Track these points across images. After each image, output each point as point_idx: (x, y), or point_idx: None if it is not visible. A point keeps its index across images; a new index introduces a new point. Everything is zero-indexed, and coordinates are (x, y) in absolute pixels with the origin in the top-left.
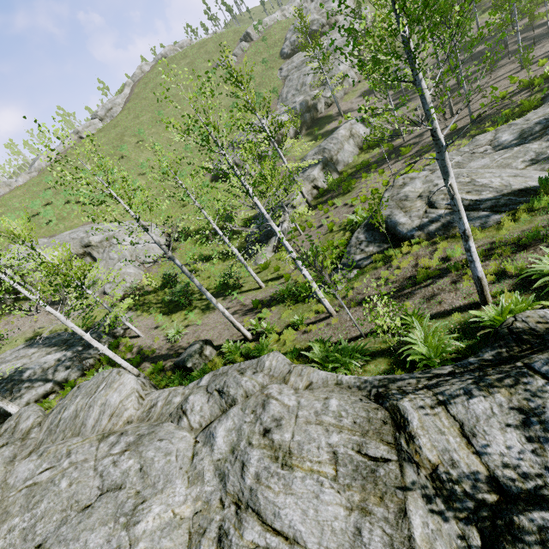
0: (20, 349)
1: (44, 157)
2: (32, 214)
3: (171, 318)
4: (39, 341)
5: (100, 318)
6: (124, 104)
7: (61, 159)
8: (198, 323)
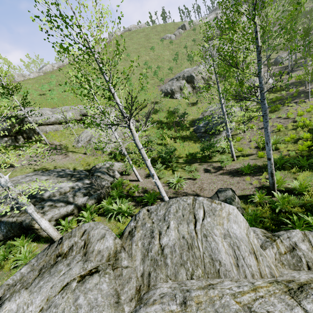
0: (29, 176)
1: (50, 65)
2: (39, 93)
3: (159, 171)
4: (46, 172)
5: (96, 164)
6: (103, 48)
7: (60, 69)
8: (194, 177)
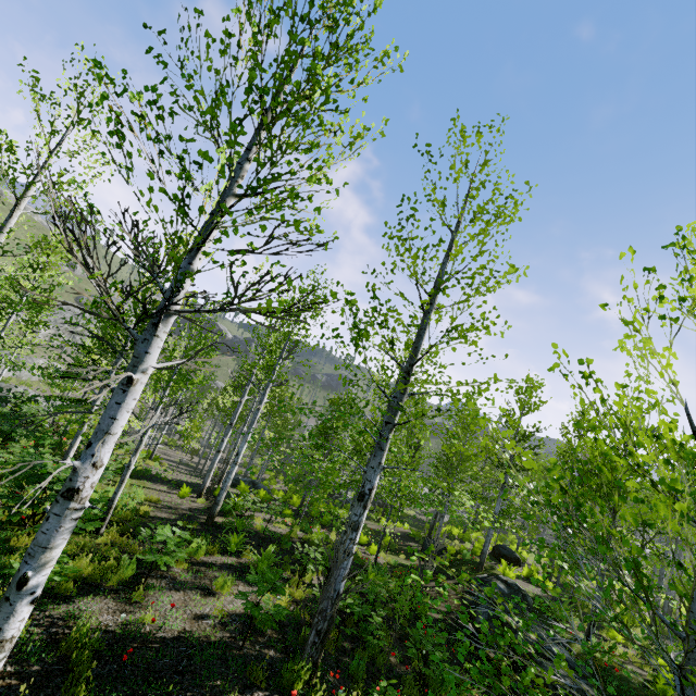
0: None
1: None
2: None
3: None
4: None
5: None
6: None
7: None
8: None
